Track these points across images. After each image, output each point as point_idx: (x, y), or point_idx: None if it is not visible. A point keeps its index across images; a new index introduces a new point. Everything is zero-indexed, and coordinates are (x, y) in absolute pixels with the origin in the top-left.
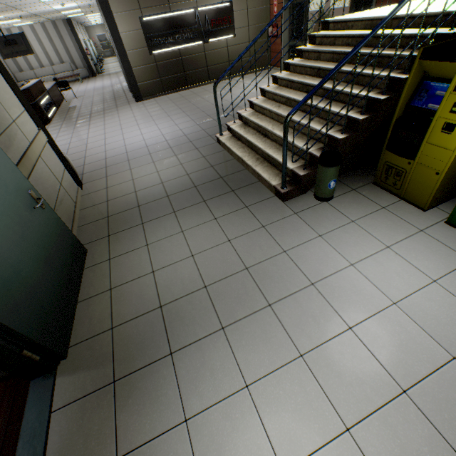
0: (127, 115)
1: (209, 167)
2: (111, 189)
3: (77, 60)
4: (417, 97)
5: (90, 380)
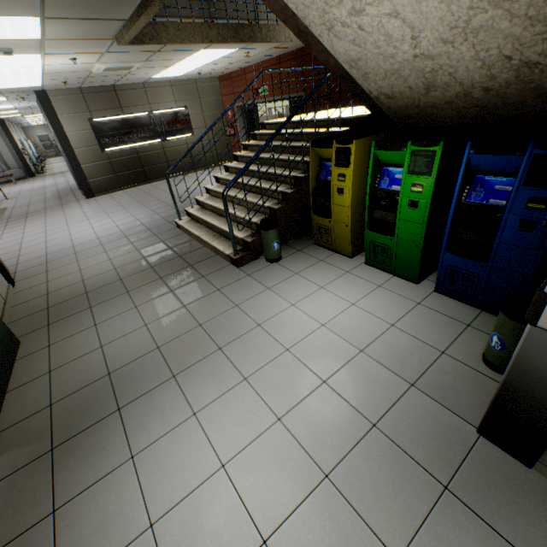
0: (75, 211)
1: (167, 249)
2: (53, 282)
3: (10, 161)
4: (321, 173)
5: (22, 456)
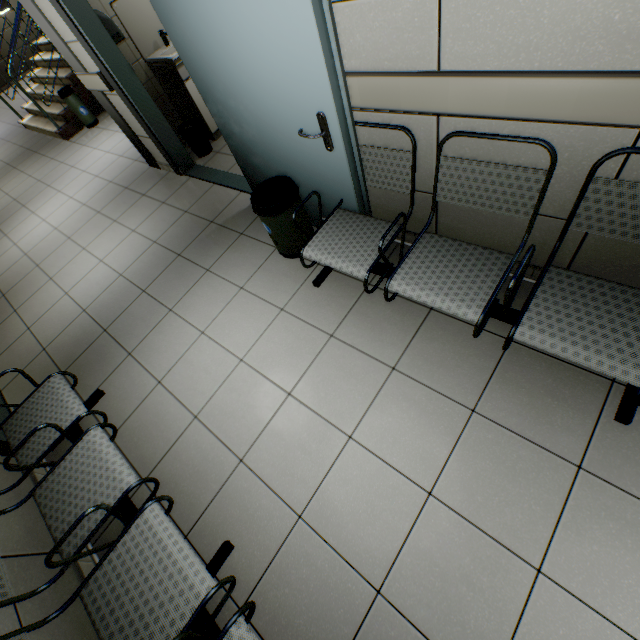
0: None
1: (19, 148)
2: None
3: None
4: None
5: None
